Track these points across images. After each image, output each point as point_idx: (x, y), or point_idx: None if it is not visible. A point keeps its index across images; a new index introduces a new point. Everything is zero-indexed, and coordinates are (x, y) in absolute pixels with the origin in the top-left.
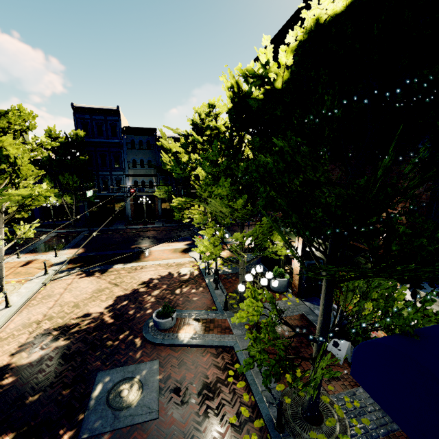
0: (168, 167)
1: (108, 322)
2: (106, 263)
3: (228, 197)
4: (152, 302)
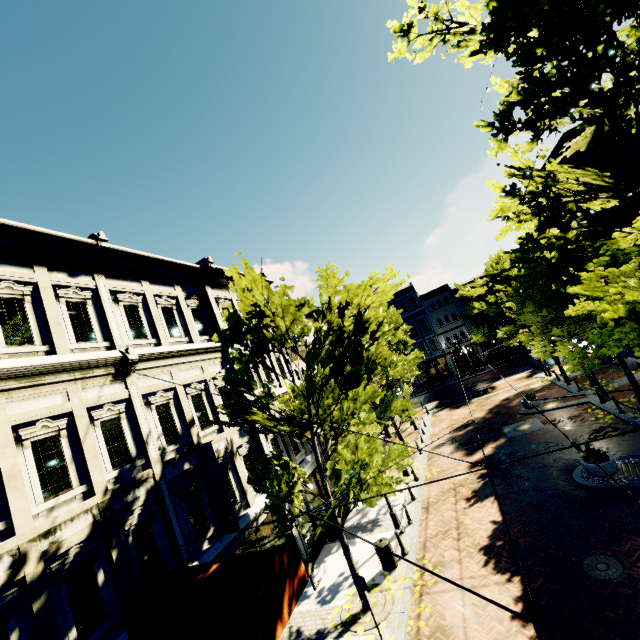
0: (475, 312)
1: (491, 417)
2: (463, 401)
3: (536, 311)
4: (516, 404)
